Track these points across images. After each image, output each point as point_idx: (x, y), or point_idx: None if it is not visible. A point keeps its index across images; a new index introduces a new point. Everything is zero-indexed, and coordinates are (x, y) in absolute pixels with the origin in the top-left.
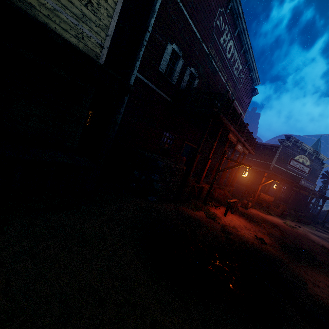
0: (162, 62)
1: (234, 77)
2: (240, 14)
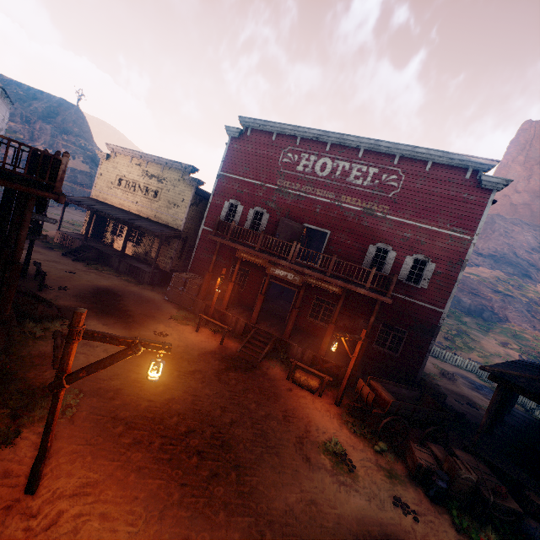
0: (222, 215)
1: (358, 188)
2: (318, 133)
